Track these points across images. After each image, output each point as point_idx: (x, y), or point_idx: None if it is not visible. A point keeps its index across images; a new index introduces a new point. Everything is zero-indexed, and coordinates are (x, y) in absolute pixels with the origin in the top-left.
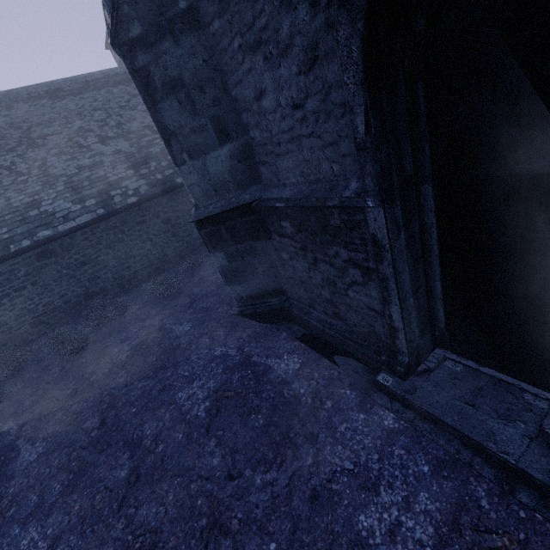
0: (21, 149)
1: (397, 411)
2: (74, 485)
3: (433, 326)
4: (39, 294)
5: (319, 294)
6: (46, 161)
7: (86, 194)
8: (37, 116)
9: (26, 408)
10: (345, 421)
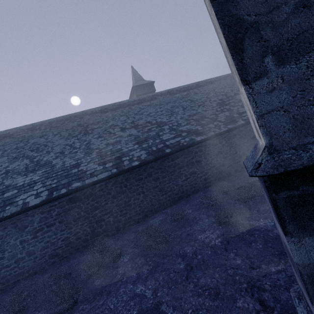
0: (80, 136)
1: None
2: None
3: None
4: (62, 230)
5: None
6: (90, 141)
7: (107, 159)
8: (92, 120)
9: None
10: None
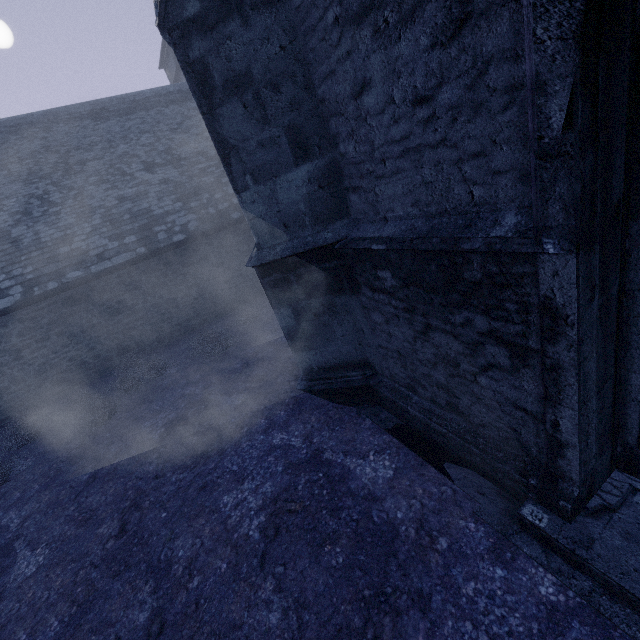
0: (57, 176)
1: (559, 571)
2: (76, 626)
3: (615, 438)
4: (65, 346)
5: (426, 374)
6: (83, 190)
7: (125, 229)
8: (77, 139)
9: (32, 494)
10: (472, 577)
